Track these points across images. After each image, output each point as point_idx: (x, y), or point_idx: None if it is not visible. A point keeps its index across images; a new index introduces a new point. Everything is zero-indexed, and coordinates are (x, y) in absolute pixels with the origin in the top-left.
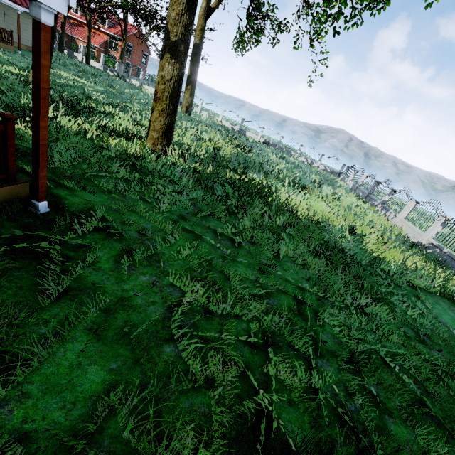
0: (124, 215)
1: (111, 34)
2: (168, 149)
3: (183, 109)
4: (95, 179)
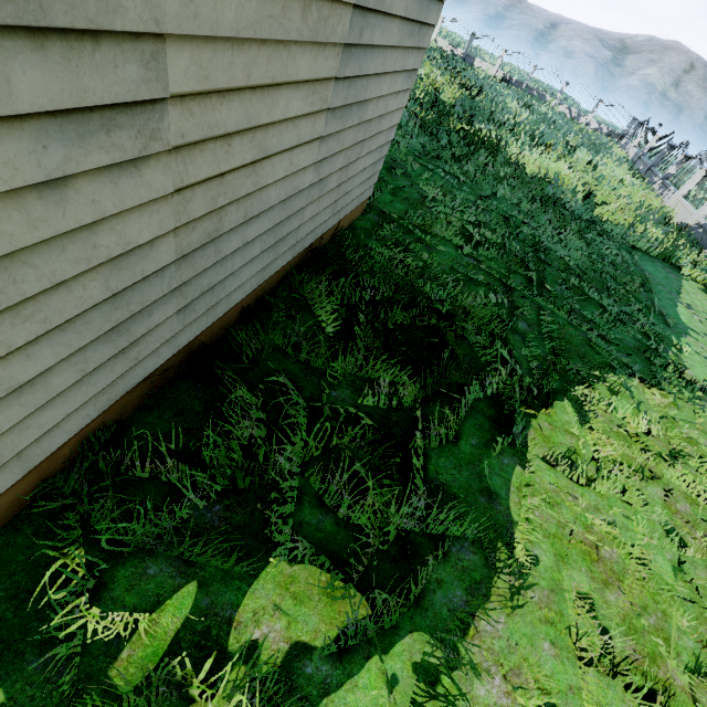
0: None
1: None
2: None
3: None
4: None
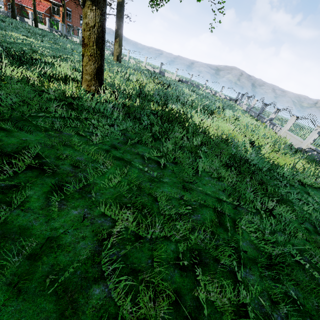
0: (58, 151)
1: (52, 1)
2: (100, 89)
3: (115, 58)
4: (34, 119)
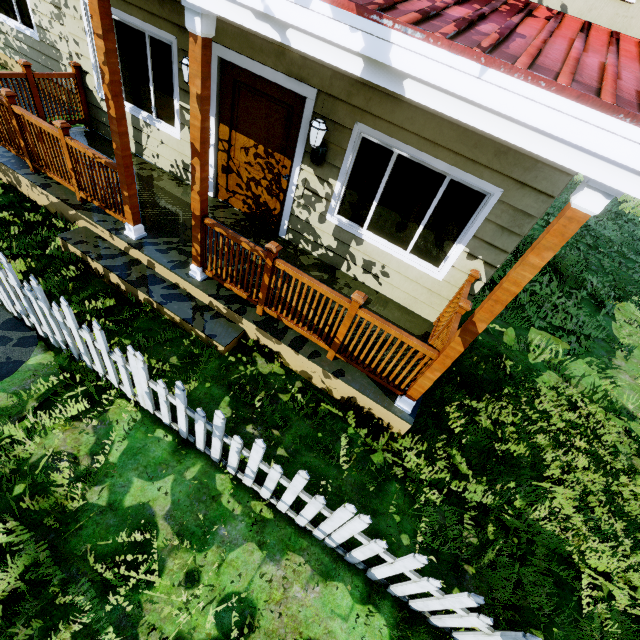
0: None
1: None
2: None
3: None
4: None
